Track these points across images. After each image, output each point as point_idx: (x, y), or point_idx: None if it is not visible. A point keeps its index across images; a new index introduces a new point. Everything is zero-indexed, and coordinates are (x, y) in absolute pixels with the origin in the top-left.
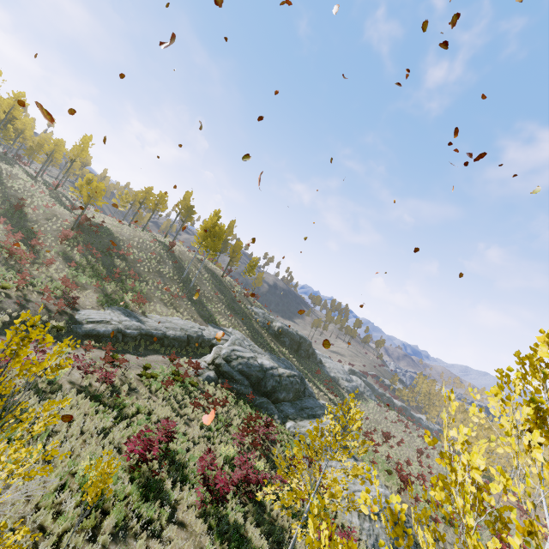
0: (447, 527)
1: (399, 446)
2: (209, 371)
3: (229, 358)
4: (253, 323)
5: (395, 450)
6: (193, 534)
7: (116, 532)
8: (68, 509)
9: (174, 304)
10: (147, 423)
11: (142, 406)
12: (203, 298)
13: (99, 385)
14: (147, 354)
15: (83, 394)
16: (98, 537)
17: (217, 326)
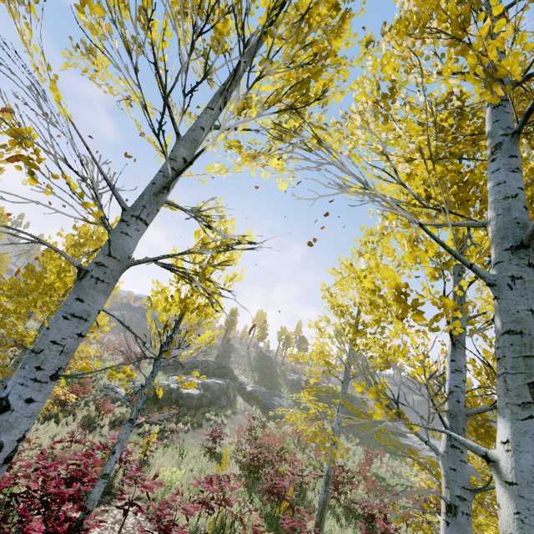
0: None
1: None
2: None
3: None
4: (275, 379)
5: None
6: None
7: None
8: None
9: None
10: None
11: None
12: (231, 362)
13: None
14: None
15: None
16: None
17: None
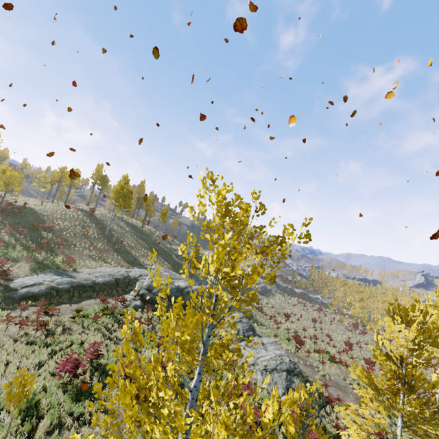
0: (332, 365)
1: (300, 321)
2: (136, 301)
3: (150, 287)
4: (173, 258)
5: (297, 324)
6: (120, 416)
7: (51, 429)
8: (3, 423)
9: (102, 257)
10: (80, 350)
11: (75, 339)
12: (127, 247)
13: (34, 332)
14: (81, 301)
15: (19, 342)
16: (31, 434)
17: (142, 266)
